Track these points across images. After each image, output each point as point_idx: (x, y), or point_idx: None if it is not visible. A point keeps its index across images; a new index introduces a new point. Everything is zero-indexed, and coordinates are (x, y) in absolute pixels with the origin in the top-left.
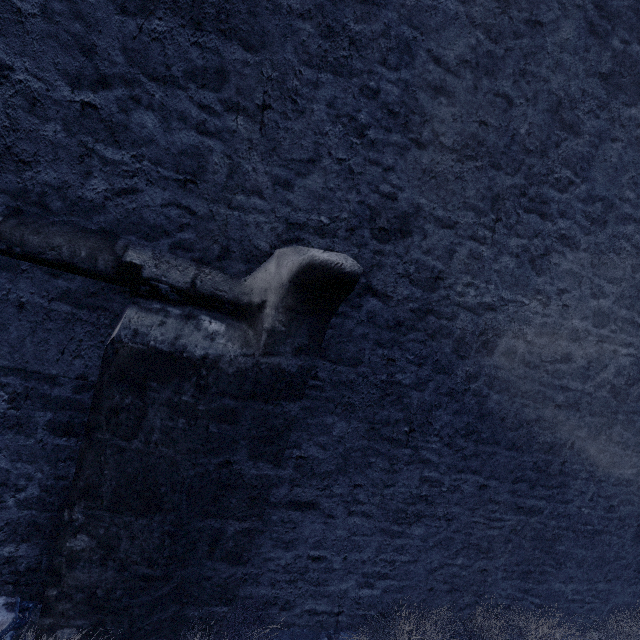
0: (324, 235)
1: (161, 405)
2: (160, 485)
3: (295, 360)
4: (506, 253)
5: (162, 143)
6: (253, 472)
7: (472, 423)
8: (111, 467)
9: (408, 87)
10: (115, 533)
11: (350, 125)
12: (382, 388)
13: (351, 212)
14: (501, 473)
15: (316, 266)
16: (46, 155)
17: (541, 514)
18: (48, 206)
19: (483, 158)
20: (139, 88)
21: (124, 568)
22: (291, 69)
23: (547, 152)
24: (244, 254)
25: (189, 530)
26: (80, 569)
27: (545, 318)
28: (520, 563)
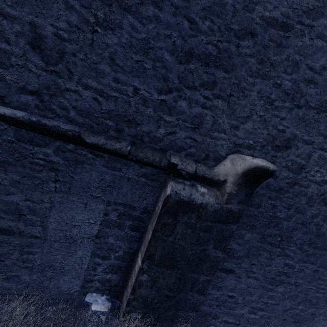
0: (250, 149)
1: (182, 223)
2: (177, 257)
3: (237, 206)
4: None
5: (187, 113)
6: (214, 254)
7: (313, 238)
8: (160, 247)
9: (295, 81)
10: (157, 275)
11: (267, 100)
12: (269, 219)
13: (263, 138)
14: (326, 265)
15: (258, 168)
16: (145, 120)
17: None
18: (143, 140)
19: None
20: (181, 92)
21: (159, 290)
22: (243, 78)
23: None
24: (214, 157)
25: (185, 277)
26: (142, 288)
27: None
28: None
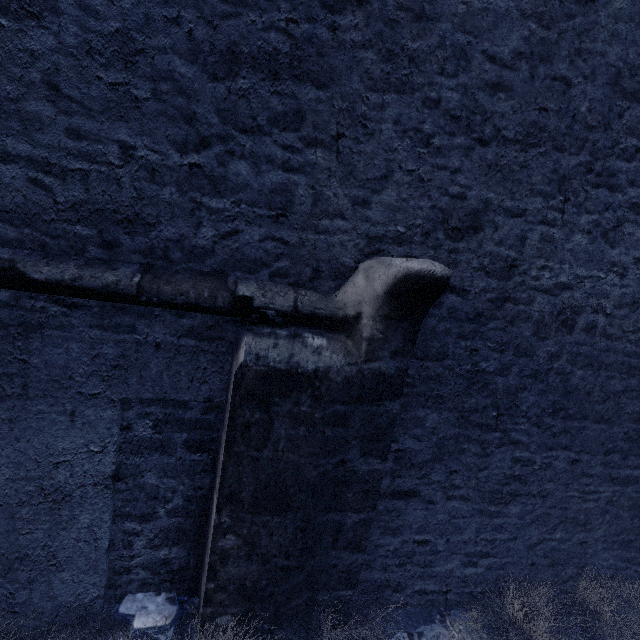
0: (402, 243)
1: (284, 417)
2: (289, 487)
3: (392, 363)
4: (577, 231)
5: (255, 186)
6: (364, 468)
7: (558, 401)
8: (248, 475)
9: (467, 90)
10: (256, 531)
11: (416, 137)
12: (468, 378)
13: (424, 218)
14: (592, 446)
15: (411, 276)
16: (165, 215)
17: (637, 483)
18: (170, 258)
19: (546, 143)
20: (232, 142)
21: (266, 561)
22: (359, 97)
23: (610, 125)
24: (332, 272)
25: (315, 524)
26: (231, 564)
27: (623, 289)
28: (619, 533)
